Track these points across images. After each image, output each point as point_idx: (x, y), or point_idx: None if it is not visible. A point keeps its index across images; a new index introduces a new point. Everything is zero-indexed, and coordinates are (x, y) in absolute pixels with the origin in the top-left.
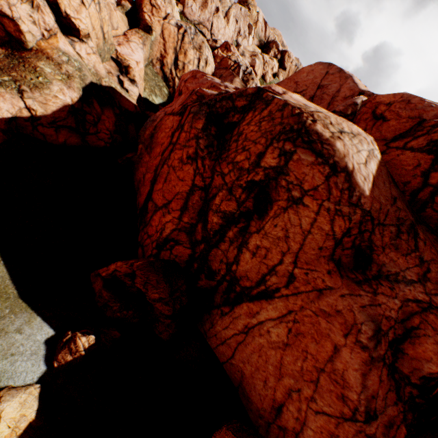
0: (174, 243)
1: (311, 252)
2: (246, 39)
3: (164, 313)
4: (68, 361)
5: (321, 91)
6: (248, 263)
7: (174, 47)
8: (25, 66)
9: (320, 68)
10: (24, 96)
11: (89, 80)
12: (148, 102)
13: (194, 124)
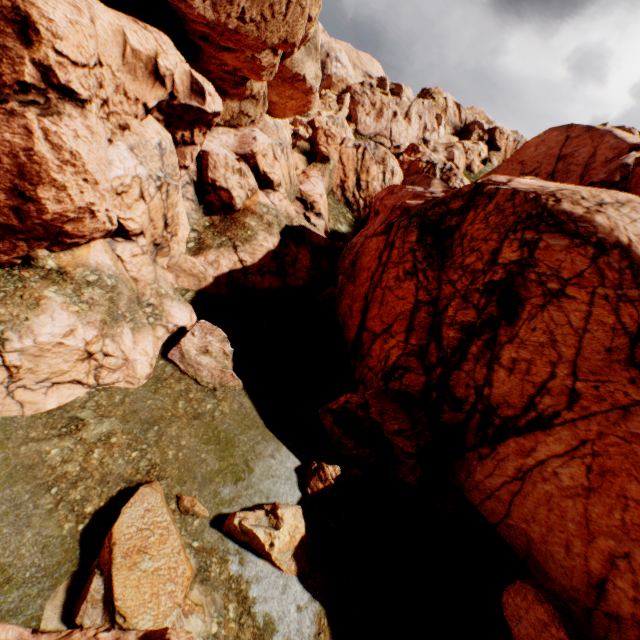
0: (402, 371)
1: (594, 357)
2: (435, 132)
3: (406, 450)
4: (320, 488)
5: (563, 162)
6: (504, 383)
7: (354, 168)
8: (236, 225)
9: (554, 135)
10: (238, 250)
11: (284, 224)
12: (334, 232)
13: (406, 239)
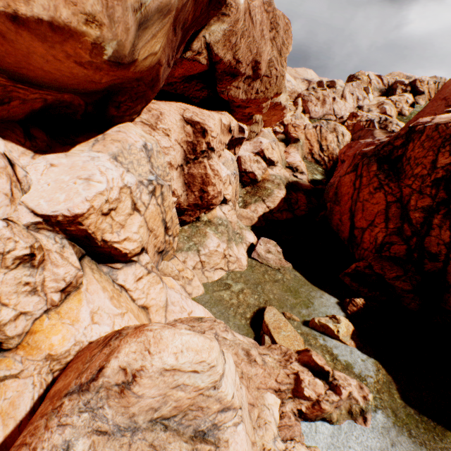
0: (388, 245)
1: None
2: (366, 99)
3: (404, 288)
4: (354, 310)
5: None
6: None
7: (316, 140)
8: (260, 189)
9: None
10: (265, 202)
11: (285, 182)
12: (313, 181)
13: (369, 170)
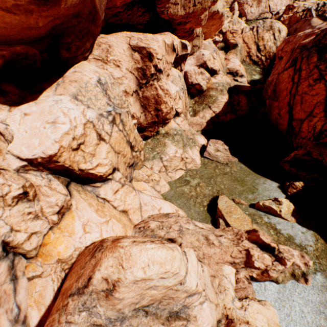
0: (326, 132)
1: None
2: None
3: None
4: (294, 192)
5: None
6: None
7: (253, 42)
8: (206, 97)
9: None
10: (211, 108)
11: (227, 88)
12: (252, 81)
13: (309, 62)
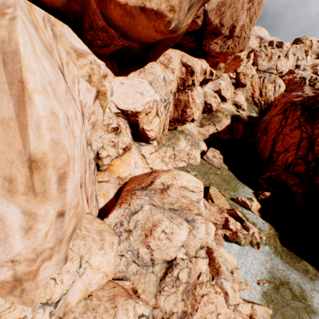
0: (294, 165)
1: None
2: (304, 59)
3: (297, 192)
4: (263, 198)
5: None
6: None
7: (258, 87)
8: (213, 116)
9: None
10: (215, 125)
11: (231, 114)
12: (250, 117)
13: (294, 114)
